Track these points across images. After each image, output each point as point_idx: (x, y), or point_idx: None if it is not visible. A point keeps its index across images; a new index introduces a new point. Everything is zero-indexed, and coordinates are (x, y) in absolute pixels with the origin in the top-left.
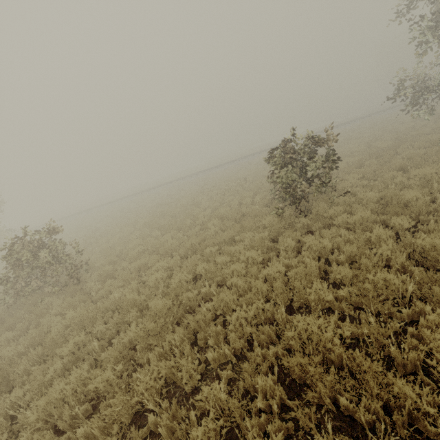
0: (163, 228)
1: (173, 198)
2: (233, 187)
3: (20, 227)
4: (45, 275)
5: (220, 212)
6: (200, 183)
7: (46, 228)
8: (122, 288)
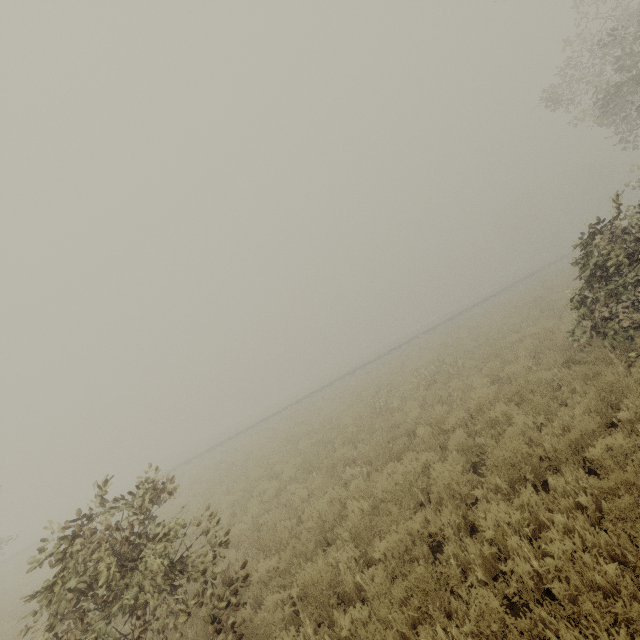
0: (364, 459)
1: (309, 425)
2: (427, 376)
3: (94, 485)
4: (138, 636)
5: (488, 394)
6: (341, 396)
7: (147, 484)
8: (417, 629)
